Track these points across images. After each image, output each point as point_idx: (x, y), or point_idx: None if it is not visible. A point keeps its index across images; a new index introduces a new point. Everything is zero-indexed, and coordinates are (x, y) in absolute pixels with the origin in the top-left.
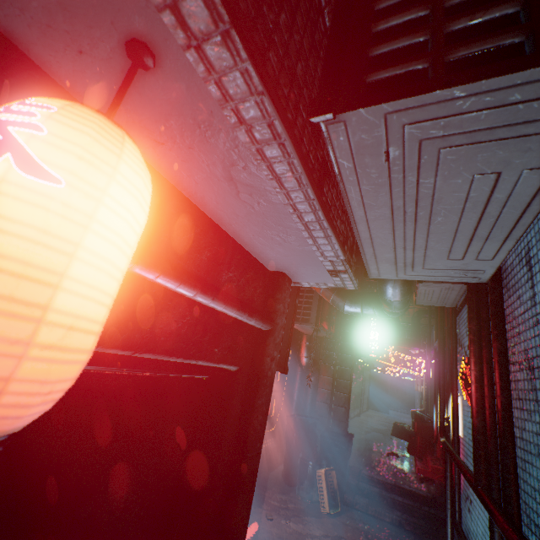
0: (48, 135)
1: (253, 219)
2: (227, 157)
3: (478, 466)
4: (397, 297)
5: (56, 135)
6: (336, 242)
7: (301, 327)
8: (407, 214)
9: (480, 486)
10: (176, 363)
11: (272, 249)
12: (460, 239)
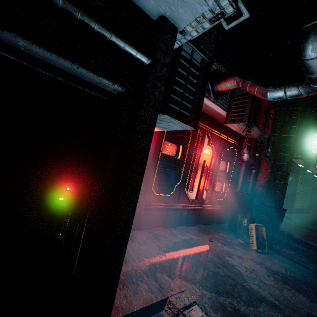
0: None
1: None
2: None
3: None
4: None
5: None
6: None
7: (238, 128)
8: None
9: None
10: (72, 76)
11: None
12: None
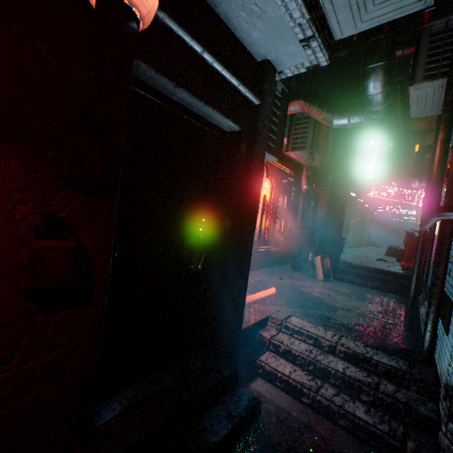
0: None
1: None
2: None
3: (430, 204)
4: (378, 90)
5: None
6: None
7: (299, 156)
8: None
9: None
10: (201, 118)
11: (254, 27)
12: None
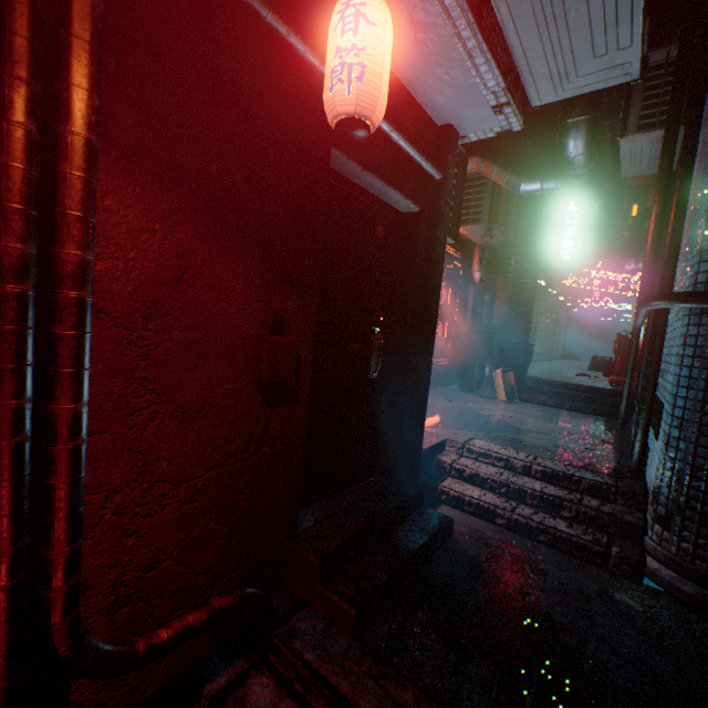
0: (368, 6)
1: (426, 61)
2: (411, 2)
3: (642, 293)
4: (579, 150)
5: (370, 5)
6: (495, 67)
7: (472, 232)
8: (547, 17)
9: None
10: (379, 199)
11: (440, 94)
12: (596, 31)
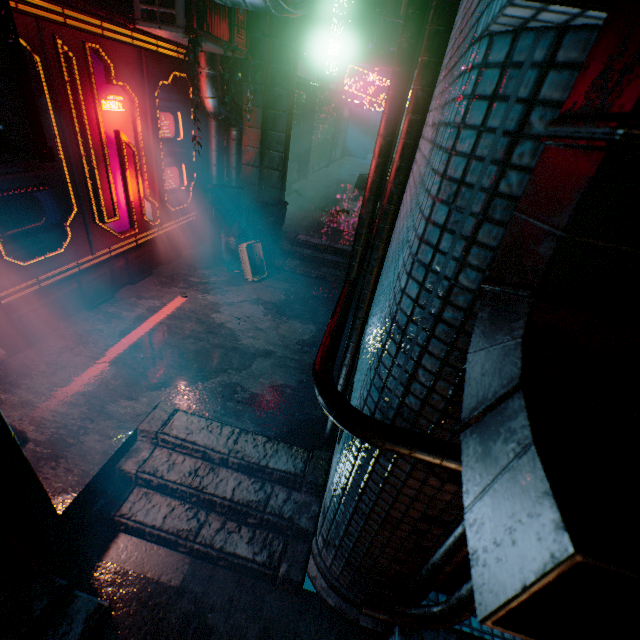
0: None
1: None
2: None
3: (353, 262)
4: None
5: None
6: None
7: (173, 37)
8: None
9: (349, 280)
10: None
11: None
12: None
